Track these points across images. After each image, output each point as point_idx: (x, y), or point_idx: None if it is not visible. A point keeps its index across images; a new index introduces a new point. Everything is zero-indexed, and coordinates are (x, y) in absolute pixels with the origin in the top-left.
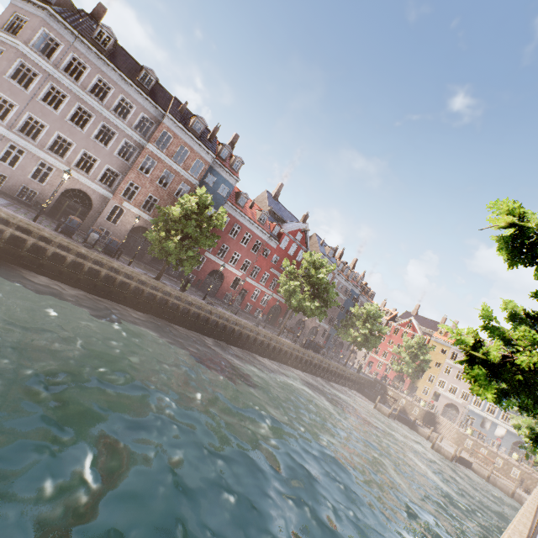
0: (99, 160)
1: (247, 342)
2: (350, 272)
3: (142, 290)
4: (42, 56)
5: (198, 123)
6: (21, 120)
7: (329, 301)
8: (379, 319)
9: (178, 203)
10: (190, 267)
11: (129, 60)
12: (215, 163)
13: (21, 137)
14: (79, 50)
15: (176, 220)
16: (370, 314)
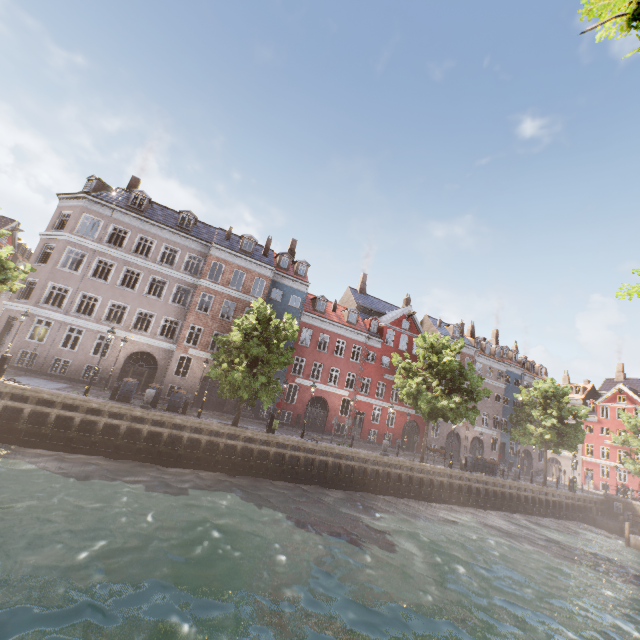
0: (155, 314)
1: (378, 482)
2: (494, 349)
3: (217, 443)
4: (86, 237)
5: (247, 243)
6: (76, 301)
7: (473, 391)
8: (564, 397)
9: (234, 324)
10: (268, 397)
11: (168, 212)
12: (277, 275)
13: (78, 317)
14: (118, 219)
15: (239, 346)
16: (547, 395)
